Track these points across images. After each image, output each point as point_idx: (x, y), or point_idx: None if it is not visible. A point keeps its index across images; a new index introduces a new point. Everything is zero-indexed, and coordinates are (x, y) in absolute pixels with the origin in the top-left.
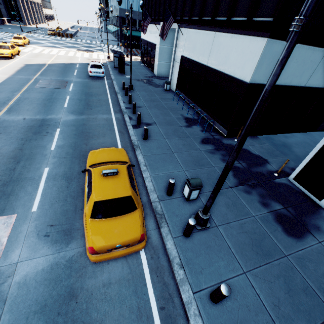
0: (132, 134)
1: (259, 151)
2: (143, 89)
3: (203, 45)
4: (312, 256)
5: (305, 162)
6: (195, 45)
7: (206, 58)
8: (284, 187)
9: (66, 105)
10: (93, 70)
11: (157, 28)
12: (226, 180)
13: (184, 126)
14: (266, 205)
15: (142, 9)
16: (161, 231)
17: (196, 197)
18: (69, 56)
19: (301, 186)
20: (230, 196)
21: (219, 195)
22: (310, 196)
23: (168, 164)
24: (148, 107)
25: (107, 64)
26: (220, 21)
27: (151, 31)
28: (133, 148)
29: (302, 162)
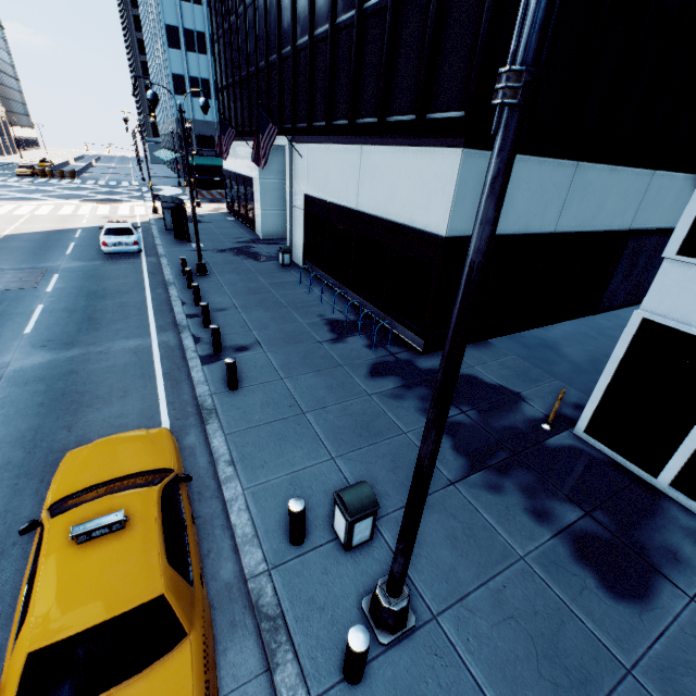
0: (199, 381)
1: (500, 375)
2: (230, 270)
3: (343, 172)
4: (688, 652)
5: (599, 392)
6: (328, 173)
7: (354, 196)
8: (572, 455)
9: (29, 329)
10: (111, 240)
11: (250, 148)
12: (439, 466)
13: (326, 341)
14: (544, 517)
15: (206, 113)
16: (276, 681)
17: (368, 535)
18: (61, 215)
19: (606, 446)
20: (456, 510)
21: (429, 511)
22: (631, 468)
23: (292, 448)
24: (241, 307)
25: (150, 223)
26: (367, 124)
27: (241, 154)
28: (202, 417)
29: (593, 391)
